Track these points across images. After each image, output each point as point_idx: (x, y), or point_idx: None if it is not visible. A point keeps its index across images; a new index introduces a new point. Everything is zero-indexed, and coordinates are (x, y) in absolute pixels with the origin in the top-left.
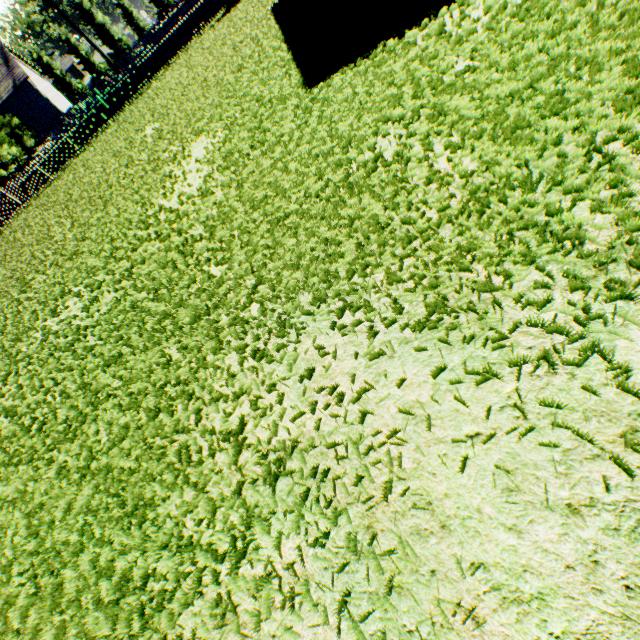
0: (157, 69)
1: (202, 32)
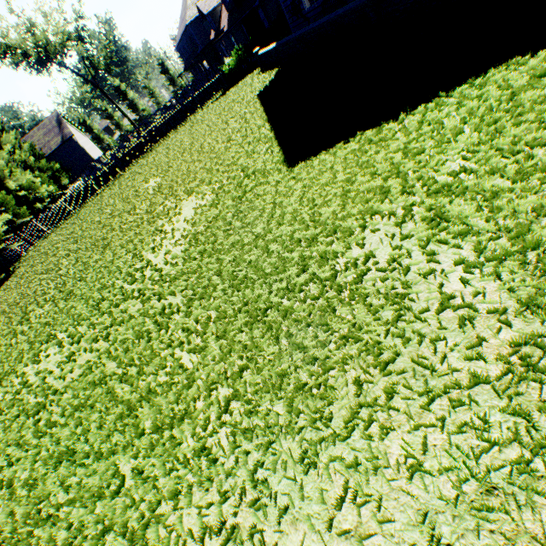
0: (166, 133)
1: (203, 107)
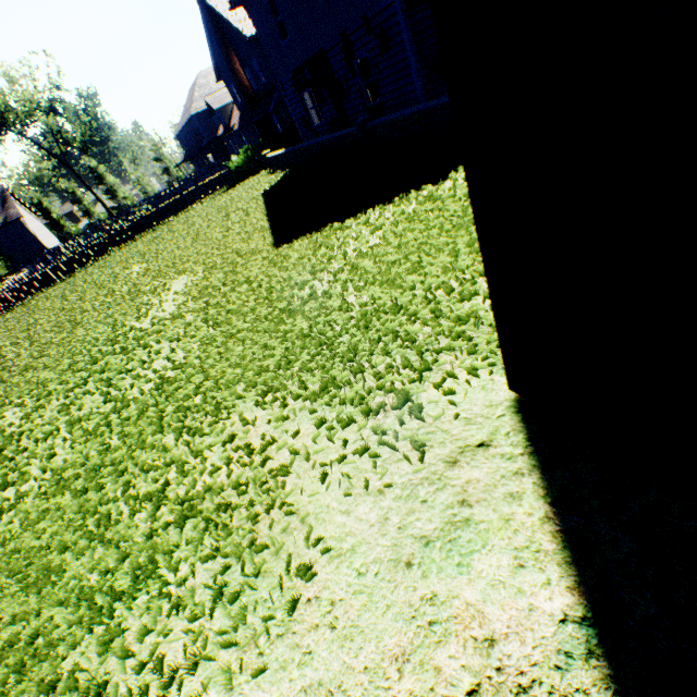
0: (156, 223)
1: (204, 200)
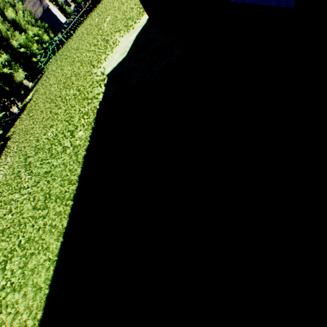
0: None
1: None
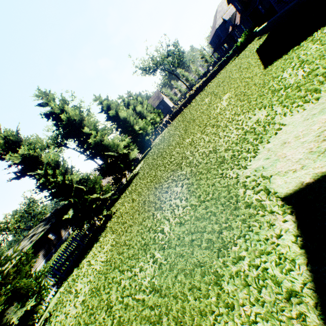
0: (208, 83)
1: (226, 66)
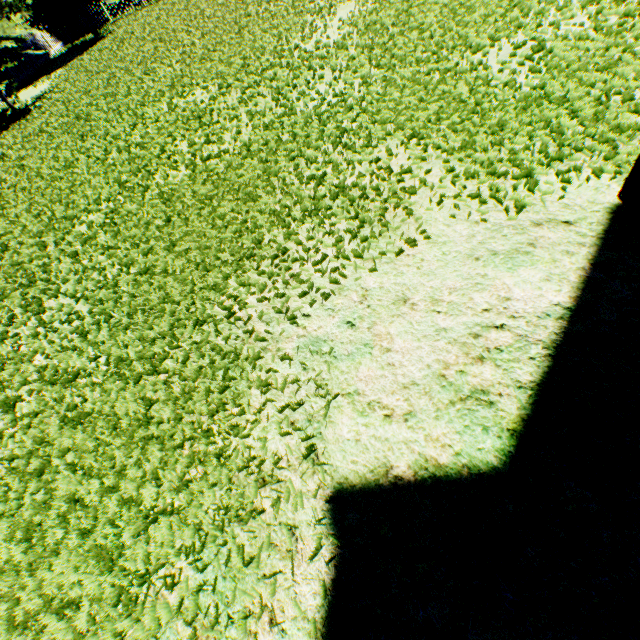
0: None
1: None
